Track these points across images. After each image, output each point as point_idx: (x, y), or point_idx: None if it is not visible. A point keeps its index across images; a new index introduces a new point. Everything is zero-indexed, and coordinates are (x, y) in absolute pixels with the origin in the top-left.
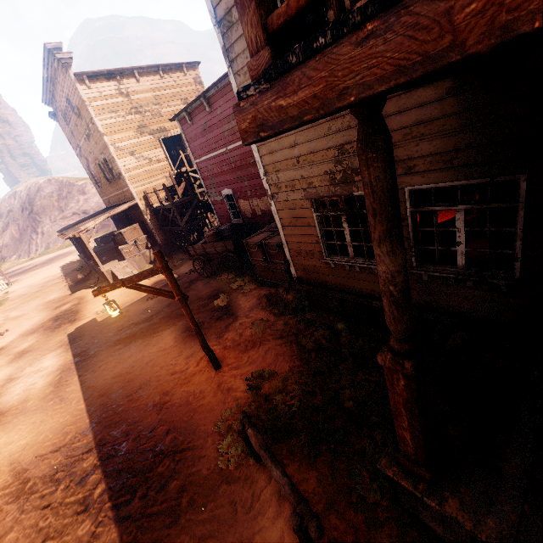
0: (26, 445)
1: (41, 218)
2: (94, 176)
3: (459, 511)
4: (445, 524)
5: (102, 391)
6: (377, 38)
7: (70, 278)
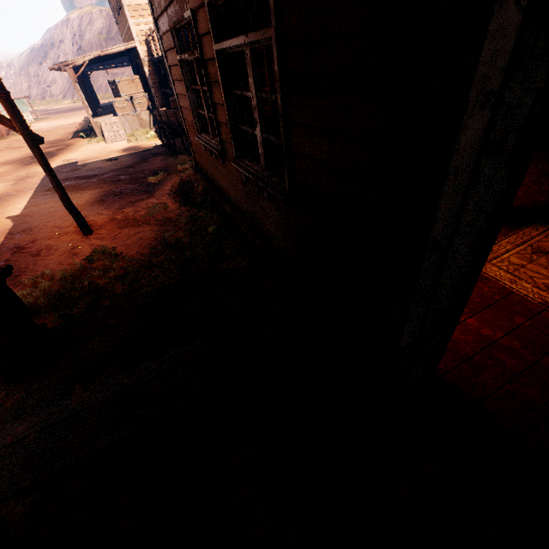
0: None
1: None
2: (110, 3)
3: None
4: None
5: None
6: None
7: (79, 126)
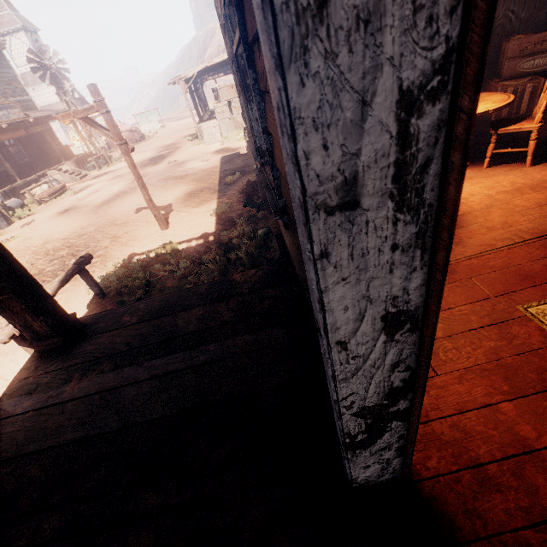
0: (62, 230)
1: None
2: None
3: (18, 381)
4: None
5: (111, 216)
6: None
7: (190, 131)
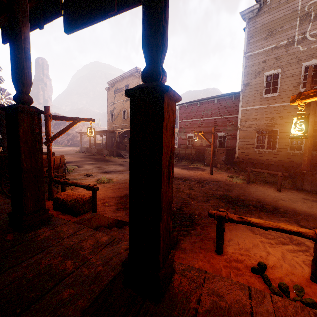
0: None
1: (42, 128)
2: (113, 115)
3: None
4: (311, 183)
5: None
6: None
7: (80, 153)
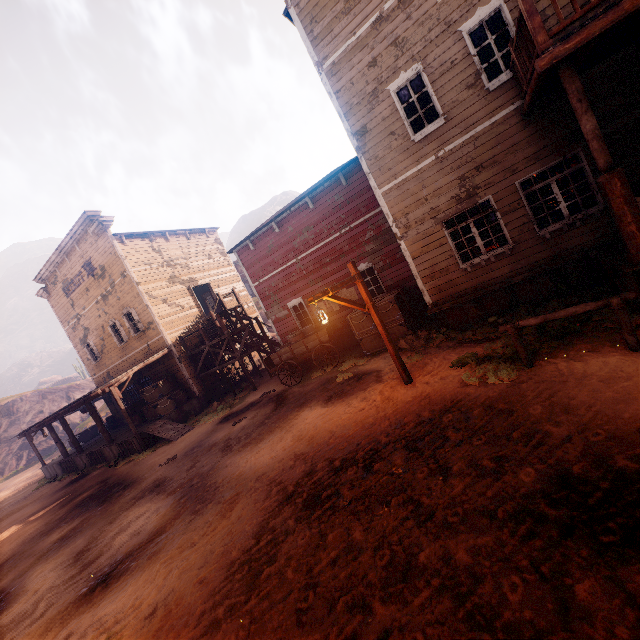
0: (228, 527)
1: None
2: (92, 347)
3: None
4: None
5: (282, 460)
6: (603, 18)
7: (44, 491)
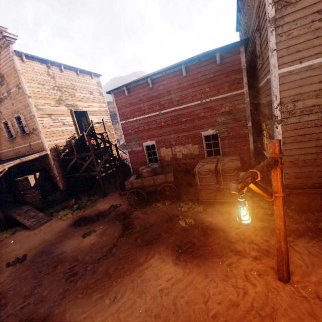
0: None
1: None
2: None
3: None
4: None
5: None
6: None
7: None
